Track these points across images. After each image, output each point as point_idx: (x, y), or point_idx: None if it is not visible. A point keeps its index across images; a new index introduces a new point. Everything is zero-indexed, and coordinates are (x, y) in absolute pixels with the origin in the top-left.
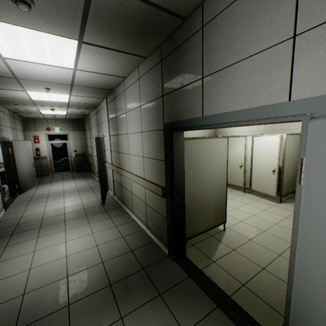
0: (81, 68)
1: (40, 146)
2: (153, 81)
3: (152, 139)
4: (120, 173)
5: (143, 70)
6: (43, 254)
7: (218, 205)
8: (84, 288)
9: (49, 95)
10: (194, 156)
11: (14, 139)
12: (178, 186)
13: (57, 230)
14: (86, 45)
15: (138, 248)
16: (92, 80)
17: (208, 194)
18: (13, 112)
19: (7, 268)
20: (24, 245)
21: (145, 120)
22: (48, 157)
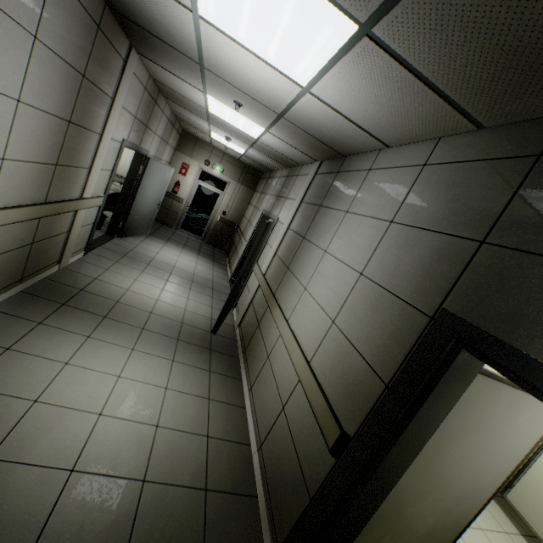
0: (319, 91)
1: (183, 181)
2: (470, 190)
3: (378, 309)
4: (268, 305)
5: (453, 151)
6: (73, 380)
7: (437, 532)
8: (78, 532)
9: (235, 116)
10: (461, 413)
11: (155, 156)
12: (386, 469)
13: (122, 340)
14: (369, 44)
15: (219, 494)
16: (321, 122)
17: (433, 502)
18: (176, 116)
19: (10, 372)
20: (63, 338)
21: (385, 258)
22: (184, 202)
